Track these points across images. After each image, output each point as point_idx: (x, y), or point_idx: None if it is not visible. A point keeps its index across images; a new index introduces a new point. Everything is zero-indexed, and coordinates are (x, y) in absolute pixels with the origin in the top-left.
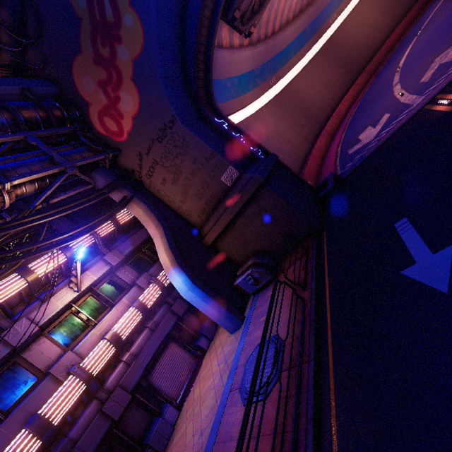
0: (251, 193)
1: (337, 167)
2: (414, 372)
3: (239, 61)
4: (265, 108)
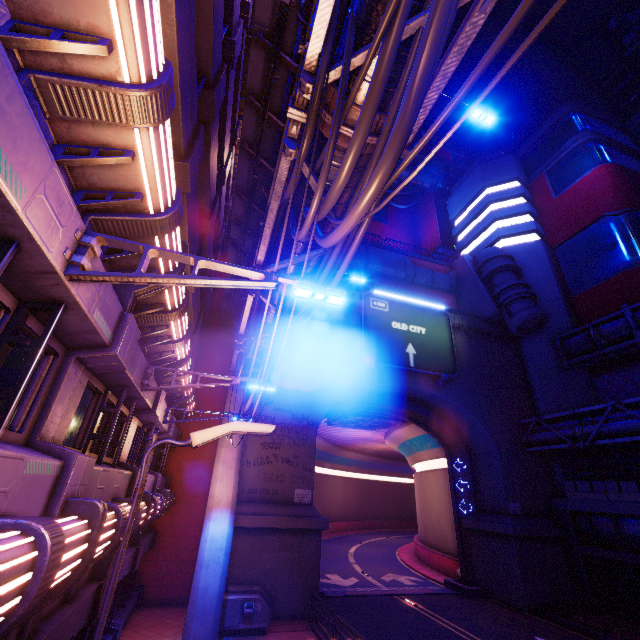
0: (311, 527)
1: None
2: None
3: None
4: None
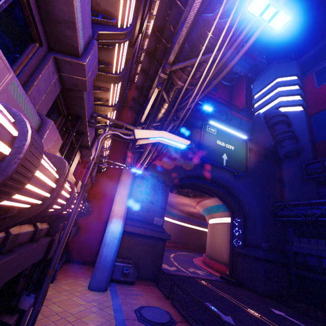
0: (161, 237)
1: None
2: None
3: None
4: None
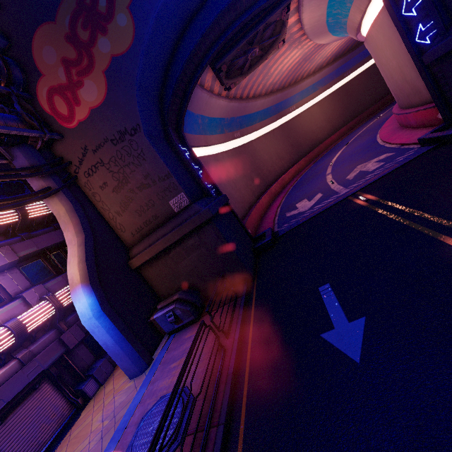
0: (197, 225)
1: (275, 224)
2: (326, 447)
3: (214, 105)
4: (225, 153)
